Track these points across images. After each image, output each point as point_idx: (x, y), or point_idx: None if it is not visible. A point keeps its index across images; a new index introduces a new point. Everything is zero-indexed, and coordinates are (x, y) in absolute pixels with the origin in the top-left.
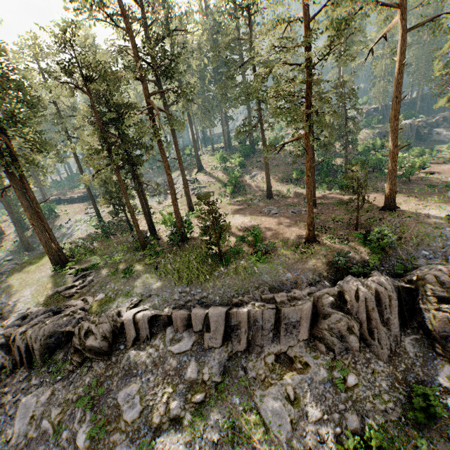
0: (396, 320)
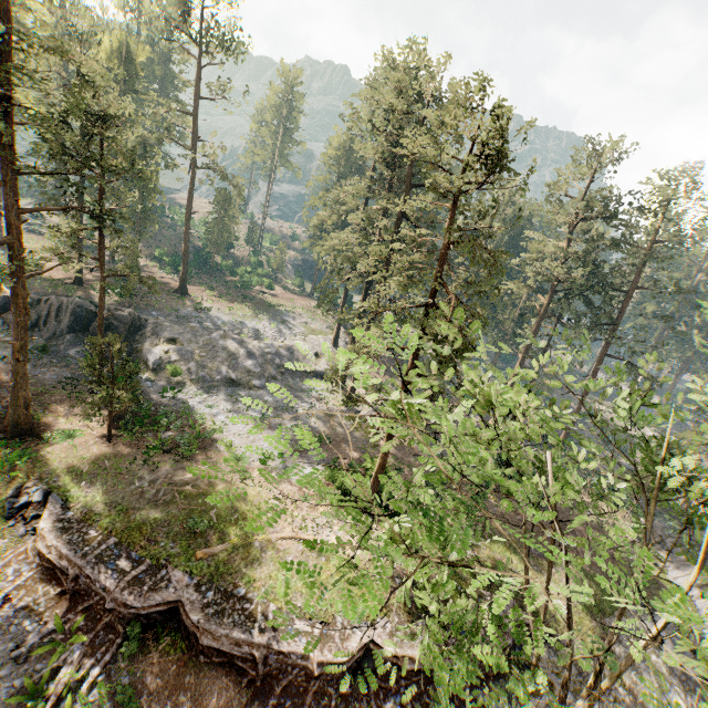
0: (67, 320)
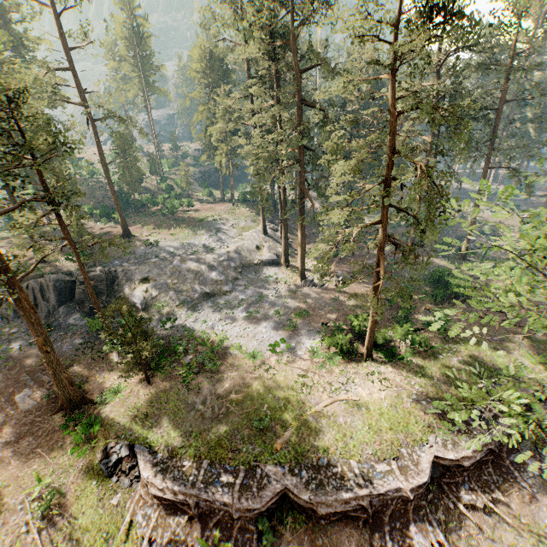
0: (53, 297)
